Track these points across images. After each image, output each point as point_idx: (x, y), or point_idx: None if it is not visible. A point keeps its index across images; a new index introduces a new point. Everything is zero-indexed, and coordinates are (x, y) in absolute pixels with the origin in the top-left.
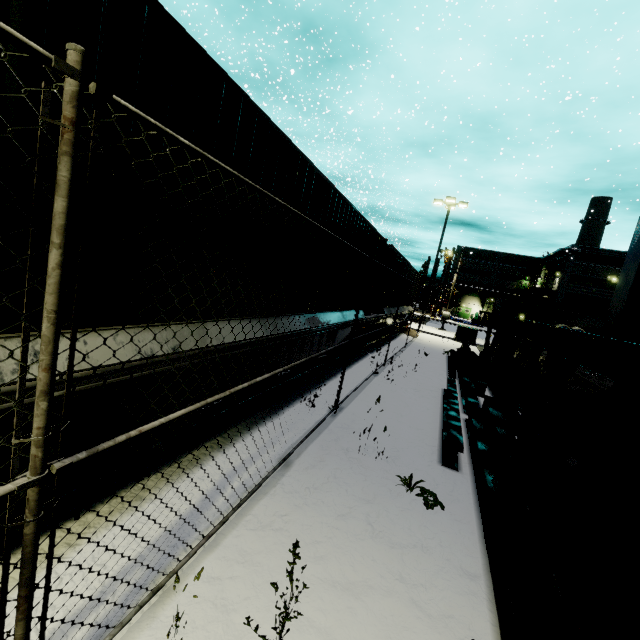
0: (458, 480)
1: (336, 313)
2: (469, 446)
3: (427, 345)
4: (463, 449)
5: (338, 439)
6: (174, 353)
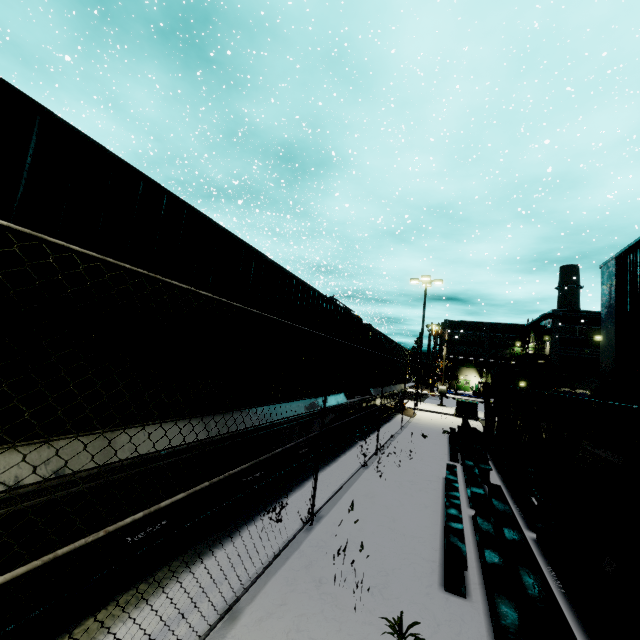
0: (466, 614)
1: (309, 400)
2: (478, 556)
3: (426, 425)
4: (466, 565)
5: (310, 565)
6: (56, 477)
